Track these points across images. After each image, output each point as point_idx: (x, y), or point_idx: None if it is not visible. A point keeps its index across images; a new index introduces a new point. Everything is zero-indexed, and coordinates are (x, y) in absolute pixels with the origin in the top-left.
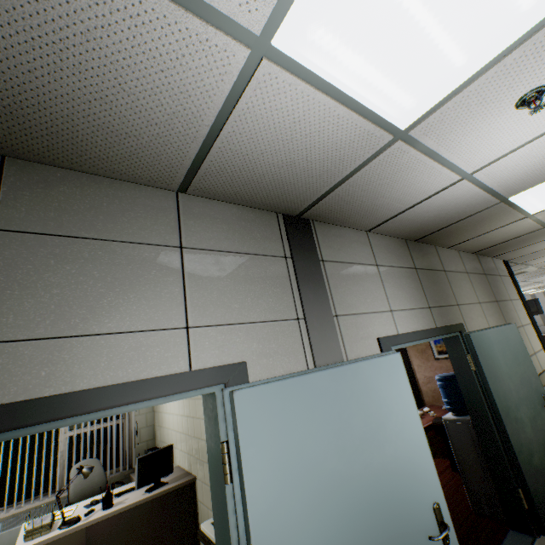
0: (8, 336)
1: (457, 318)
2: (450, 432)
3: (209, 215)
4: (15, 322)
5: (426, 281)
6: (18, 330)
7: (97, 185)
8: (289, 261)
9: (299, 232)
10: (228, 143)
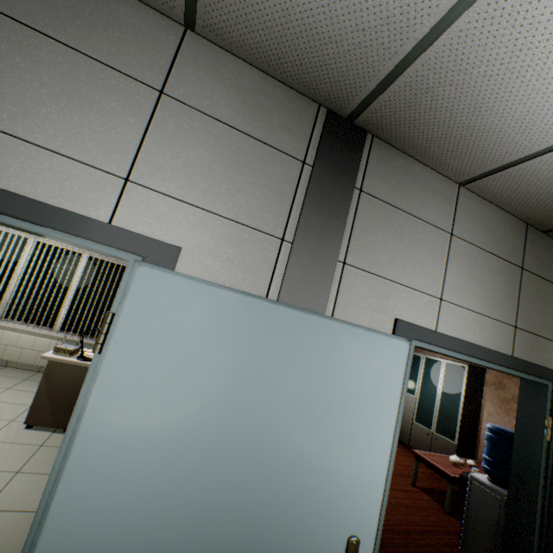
0: None
1: None
2: (471, 494)
3: (217, 71)
4: None
5: (531, 292)
6: None
7: None
8: (308, 169)
9: (340, 140)
10: None
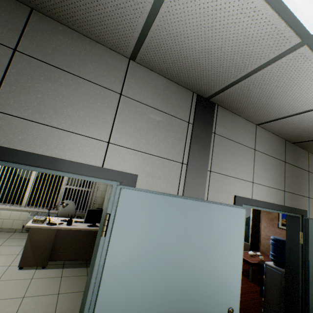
0: (8, 111)
1: (304, 205)
2: (266, 272)
3: (145, 80)
4: (13, 105)
5: (289, 173)
6: (13, 110)
7: (81, 41)
8: (190, 125)
9: (204, 109)
10: (164, 22)
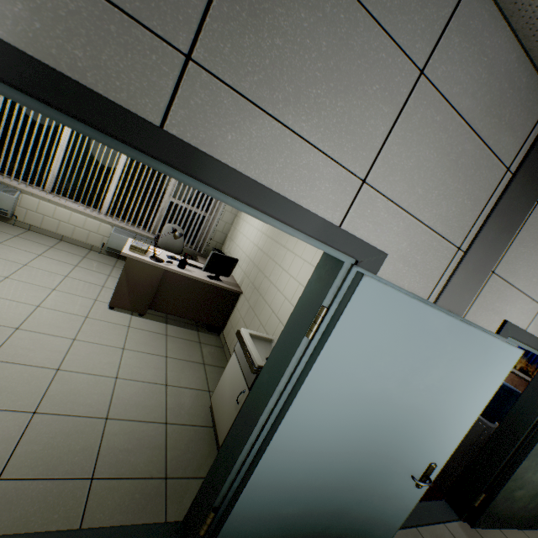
0: (217, 70)
1: None
2: None
3: (480, 43)
4: (229, 56)
5: None
6: (227, 69)
7: None
8: (508, 176)
9: None
10: None
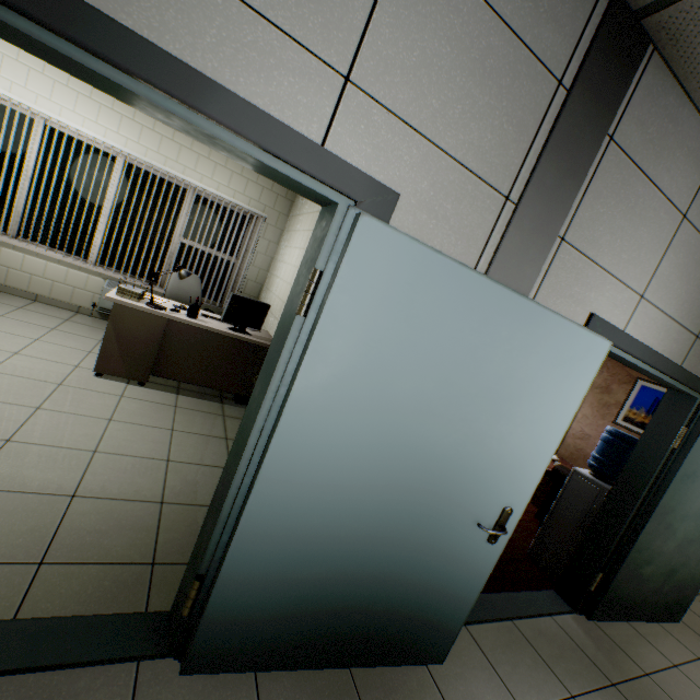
0: None
1: None
2: (569, 484)
3: None
4: None
5: None
6: None
7: None
8: (561, 94)
9: (615, 52)
10: None
